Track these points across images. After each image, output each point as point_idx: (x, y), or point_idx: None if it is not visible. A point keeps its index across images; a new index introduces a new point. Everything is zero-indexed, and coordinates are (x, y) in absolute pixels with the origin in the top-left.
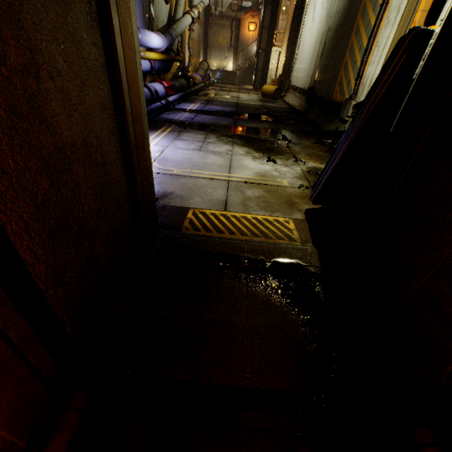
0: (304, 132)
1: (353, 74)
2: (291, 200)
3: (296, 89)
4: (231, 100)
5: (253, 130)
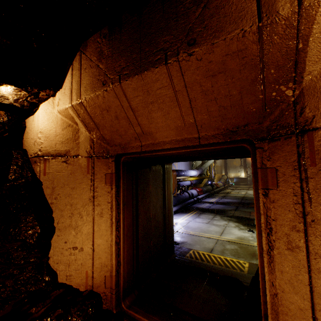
0: None
1: None
2: (254, 253)
3: None
4: (239, 195)
5: (247, 213)
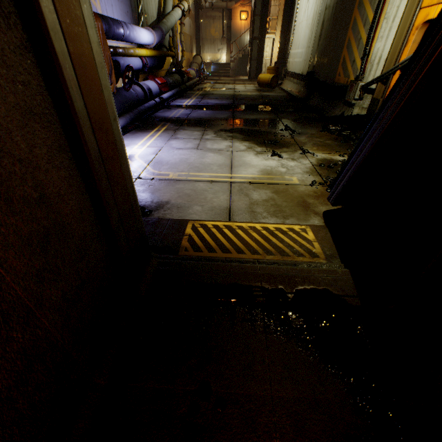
0: (307, 120)
1: (358, 52)
2: (304, 202)
3: (293, 75)
4: (227, 92)
5: (253, 122)
